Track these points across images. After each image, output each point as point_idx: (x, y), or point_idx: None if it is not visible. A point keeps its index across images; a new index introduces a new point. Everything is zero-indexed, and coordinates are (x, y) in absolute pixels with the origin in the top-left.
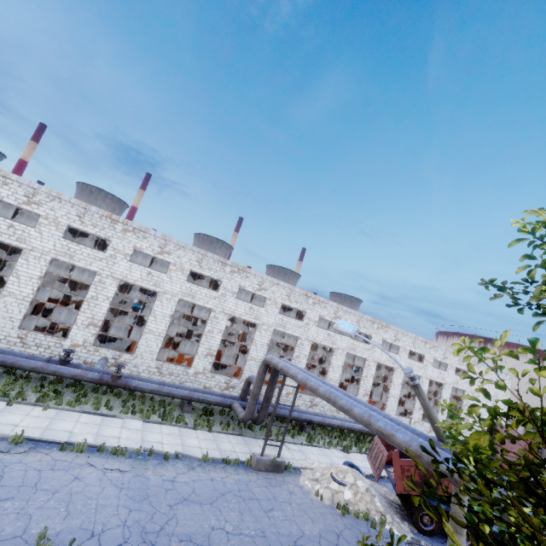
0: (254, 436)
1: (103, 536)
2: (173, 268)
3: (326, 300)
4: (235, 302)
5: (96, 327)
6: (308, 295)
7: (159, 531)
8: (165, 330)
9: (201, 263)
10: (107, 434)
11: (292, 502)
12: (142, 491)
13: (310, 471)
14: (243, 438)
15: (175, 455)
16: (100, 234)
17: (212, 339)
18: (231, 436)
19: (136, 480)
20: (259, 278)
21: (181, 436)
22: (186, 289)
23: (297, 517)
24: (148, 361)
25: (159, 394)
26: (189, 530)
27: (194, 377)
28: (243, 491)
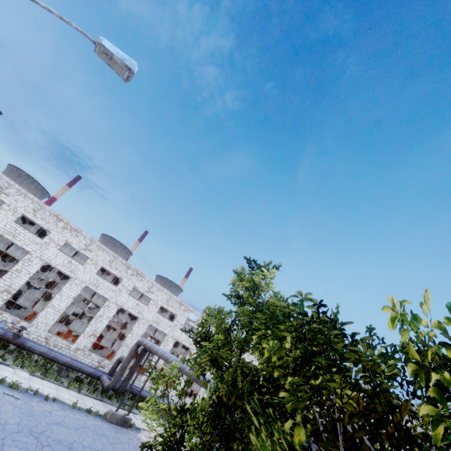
0: (112, 403)
1: (6, 425)
2: (90, 262)
3: (193, 310)
4: (127, 297)
5: (10, 294)
6: (182, 303)
7: (41, 433)
8: (65, 308)
9: (112, 263)
10: (4, 375)
11: (130, 444)
12: (29, 412)
13: (147, 432)
14: (103, 403)
15: (52, 399)
16: (44, 225)
17: (100, 322)
18: (94, 399)
19: (25, 405)
20: (150, 283)
21: (57, 390)
22: (93, 279)
23: (131, 450)
24: (40, 331)
25: (46, 357)
26: (60, 437)
27: (74, 352)
28: (98, 430)
